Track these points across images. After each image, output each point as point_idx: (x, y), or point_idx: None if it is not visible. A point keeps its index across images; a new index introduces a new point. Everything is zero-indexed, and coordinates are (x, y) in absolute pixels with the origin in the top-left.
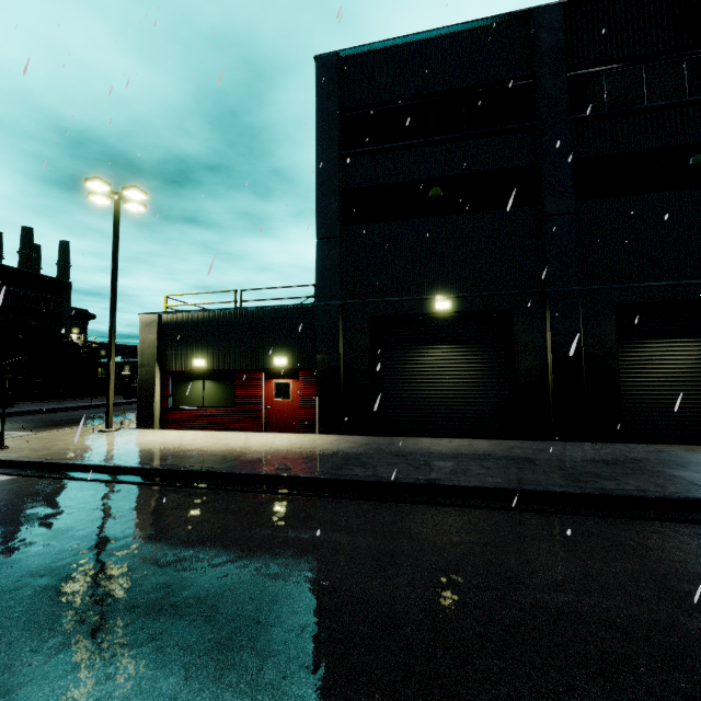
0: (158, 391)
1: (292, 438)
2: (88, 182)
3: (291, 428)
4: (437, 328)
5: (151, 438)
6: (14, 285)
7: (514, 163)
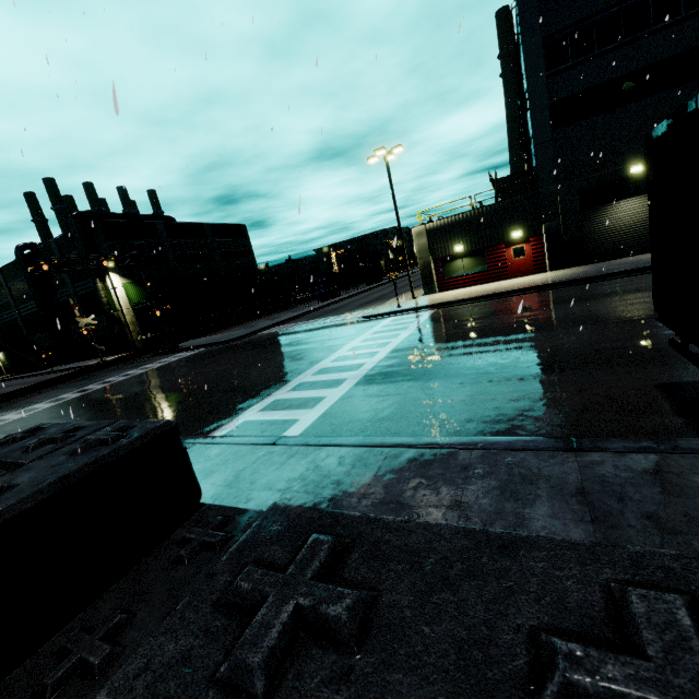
0: (433, 271)
1: (539, 276)
2: (377, 152)
3: (528, 273)
4: (630, 185)
5: (454, 293)
6: (220, 237)
7: (696, 43)
